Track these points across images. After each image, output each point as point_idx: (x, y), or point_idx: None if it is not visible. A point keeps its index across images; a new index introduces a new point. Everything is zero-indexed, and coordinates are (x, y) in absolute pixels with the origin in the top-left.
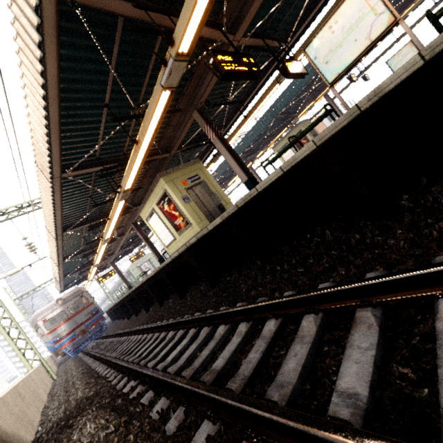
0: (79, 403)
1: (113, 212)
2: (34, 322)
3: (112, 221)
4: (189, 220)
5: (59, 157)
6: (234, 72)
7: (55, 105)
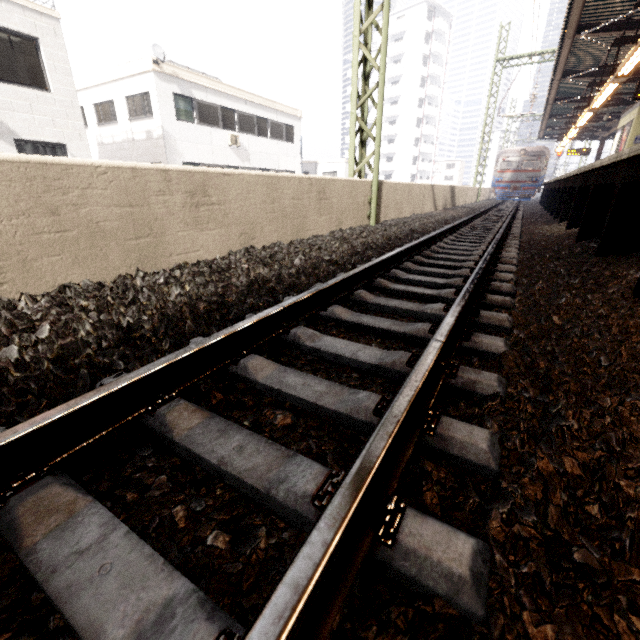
0: (470, 207)
1: (583, 115)
2: (498, 156)
3: (582, 119)
4: None
5: (560, 74)
6: None
7: (563, 60)
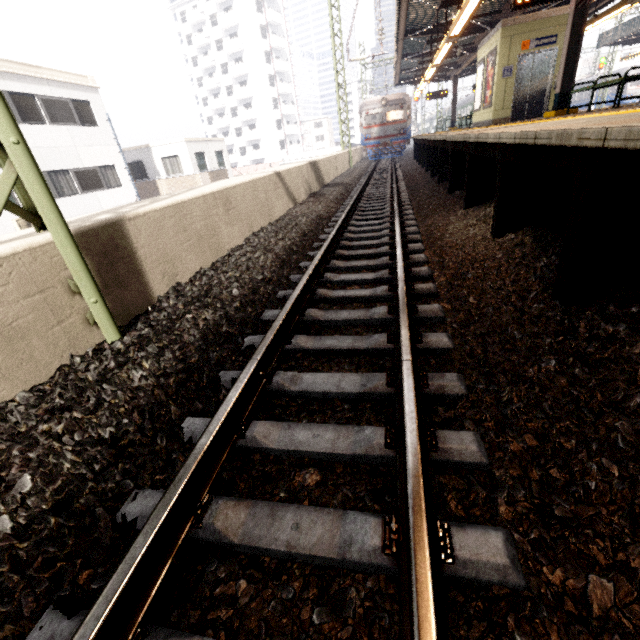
0: (343, 183)
1: (441, 48)
2: (360, 110)
3: (440, 54)
4: (492, 101)
5: None
6: (531, 4)
7: None
